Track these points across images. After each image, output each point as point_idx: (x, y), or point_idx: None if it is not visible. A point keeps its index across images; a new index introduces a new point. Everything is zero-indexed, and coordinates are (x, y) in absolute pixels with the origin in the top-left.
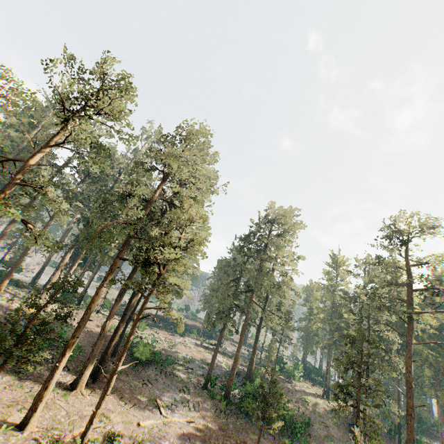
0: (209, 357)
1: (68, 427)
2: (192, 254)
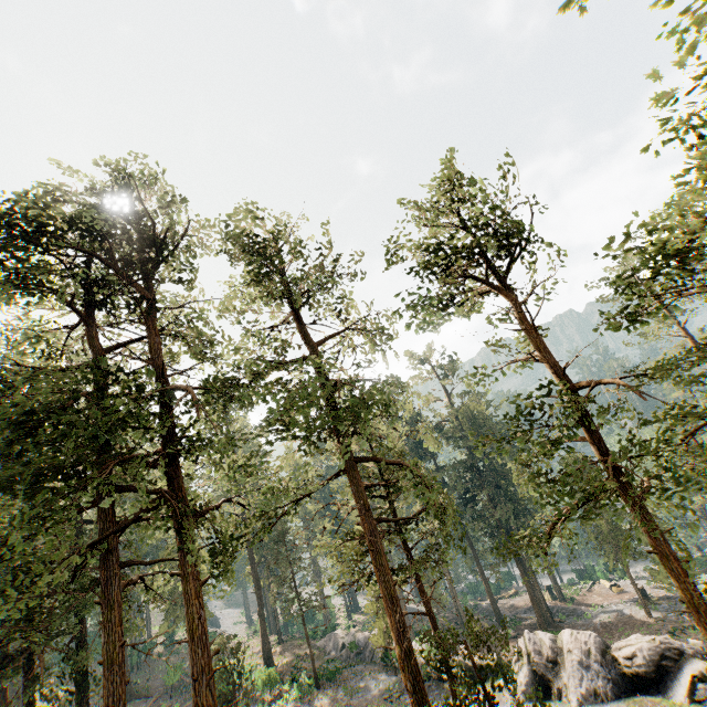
0: None
1: None
2: None
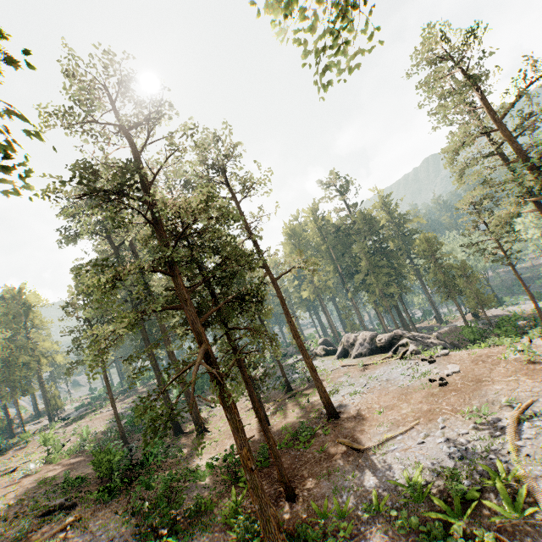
0: (107, 414)
1: (251, 412)
2: (241, 280)
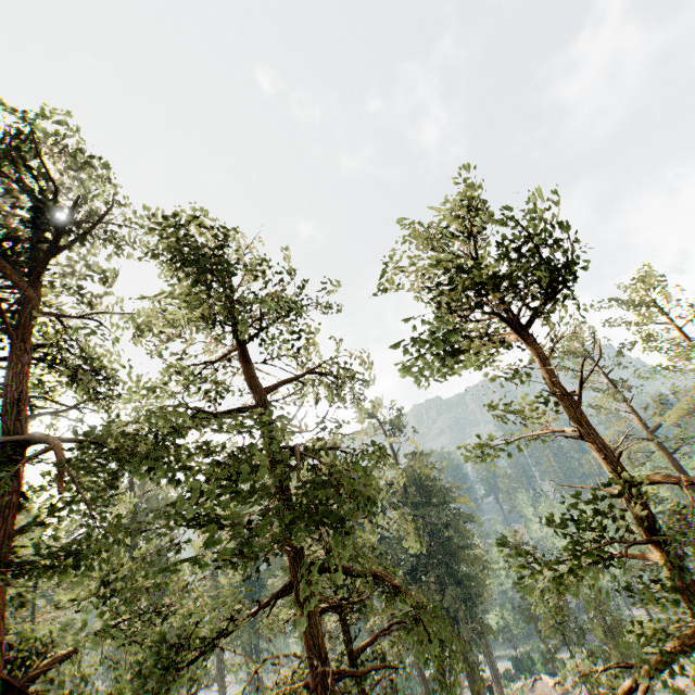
0: None
1: None
2: None
